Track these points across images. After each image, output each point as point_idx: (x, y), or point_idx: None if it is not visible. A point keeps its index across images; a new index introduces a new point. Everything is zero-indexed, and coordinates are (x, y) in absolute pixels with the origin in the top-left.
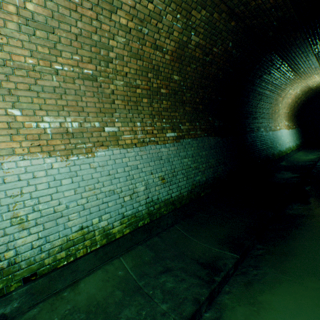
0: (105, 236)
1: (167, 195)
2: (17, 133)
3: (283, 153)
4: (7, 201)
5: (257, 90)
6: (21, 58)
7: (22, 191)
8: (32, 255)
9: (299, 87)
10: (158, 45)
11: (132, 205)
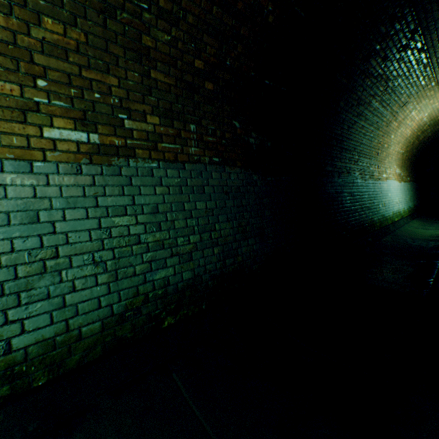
0: None
1: None
2: None
3: (388, 220)
4: None
5: (356, 91)
6: None
7: None
8: None
9: (428, 108)
10: None
11: None
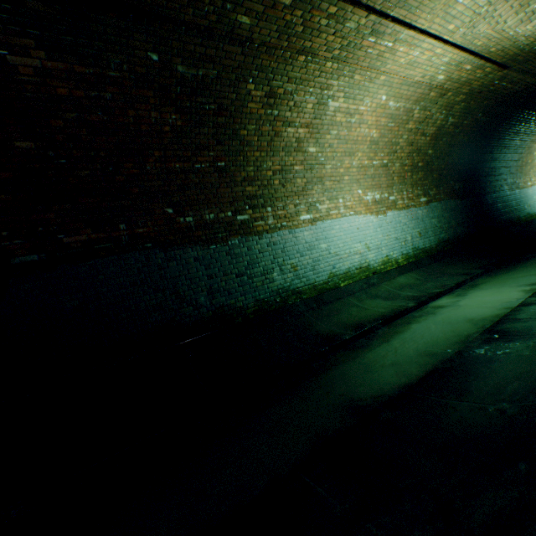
0: (395, 263)
1: (423, 245)
2: (361, 203)
3: (532, 216)
4: (363, 237)
5: (503, 143)
6: (363, 162)
7: (366, 233)
8: (373, 264)
9: None
10: (424, 133)
11: (405, 248)
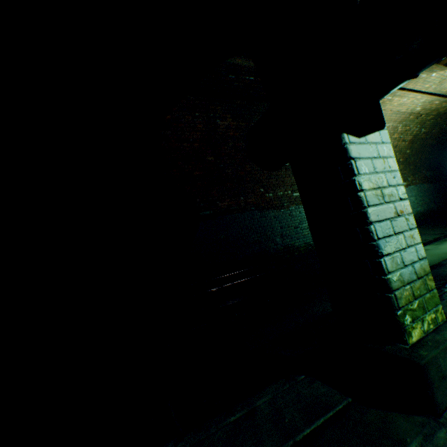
0: None
1: None
2: None
3: None
4: None
5: None
6: None
7: None
8: None
9: None
10: (404, 139)
11: None
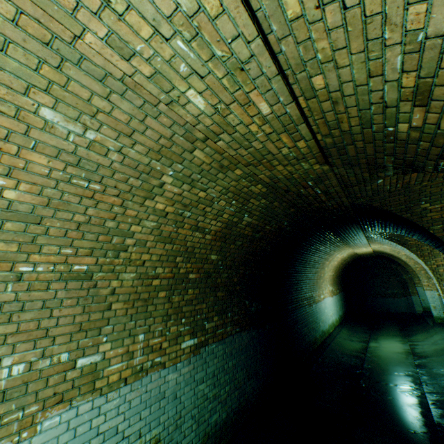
0: None
1: None
2: None
3: (326, 333)
4: None
5: (305, 257)
6: None
7: None
8: None
9: (346, 252)
10: (201, 226)
11: None
